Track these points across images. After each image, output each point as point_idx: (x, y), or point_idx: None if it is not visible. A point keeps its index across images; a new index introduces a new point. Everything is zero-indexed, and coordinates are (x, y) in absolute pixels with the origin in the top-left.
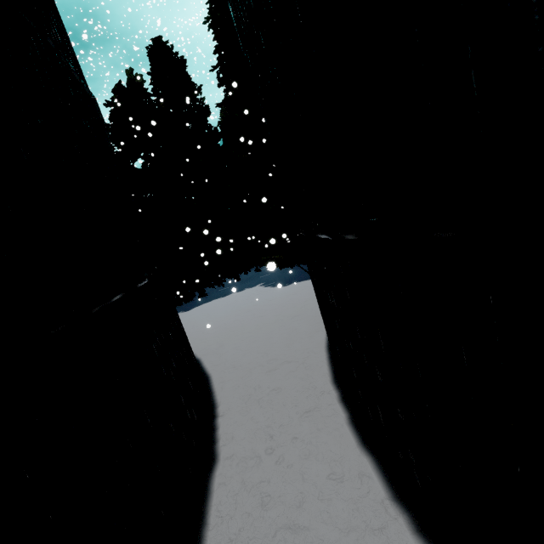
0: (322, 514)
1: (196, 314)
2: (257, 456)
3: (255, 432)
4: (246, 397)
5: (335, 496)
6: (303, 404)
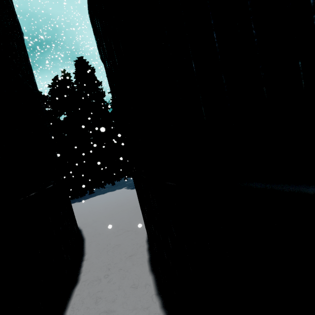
0: (123, 304)
1: (85, 203)
2: (100, 279)
3: (101, 267)
4: (101, 249)
5: (131, 295)
6: (129, 252)
